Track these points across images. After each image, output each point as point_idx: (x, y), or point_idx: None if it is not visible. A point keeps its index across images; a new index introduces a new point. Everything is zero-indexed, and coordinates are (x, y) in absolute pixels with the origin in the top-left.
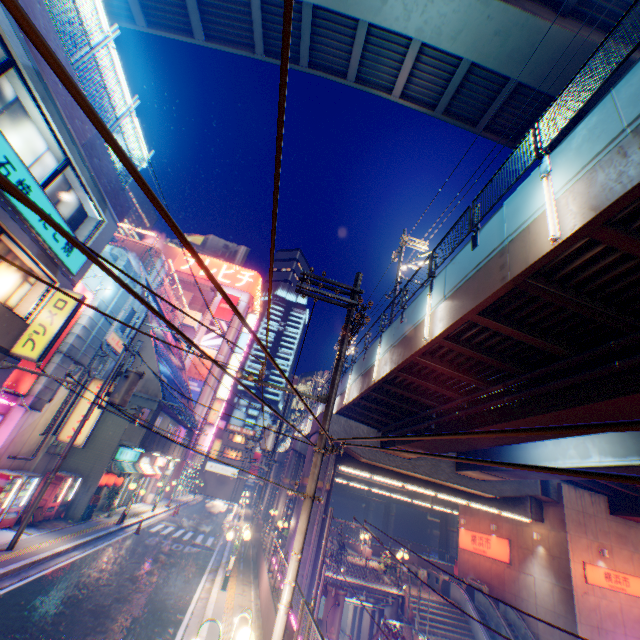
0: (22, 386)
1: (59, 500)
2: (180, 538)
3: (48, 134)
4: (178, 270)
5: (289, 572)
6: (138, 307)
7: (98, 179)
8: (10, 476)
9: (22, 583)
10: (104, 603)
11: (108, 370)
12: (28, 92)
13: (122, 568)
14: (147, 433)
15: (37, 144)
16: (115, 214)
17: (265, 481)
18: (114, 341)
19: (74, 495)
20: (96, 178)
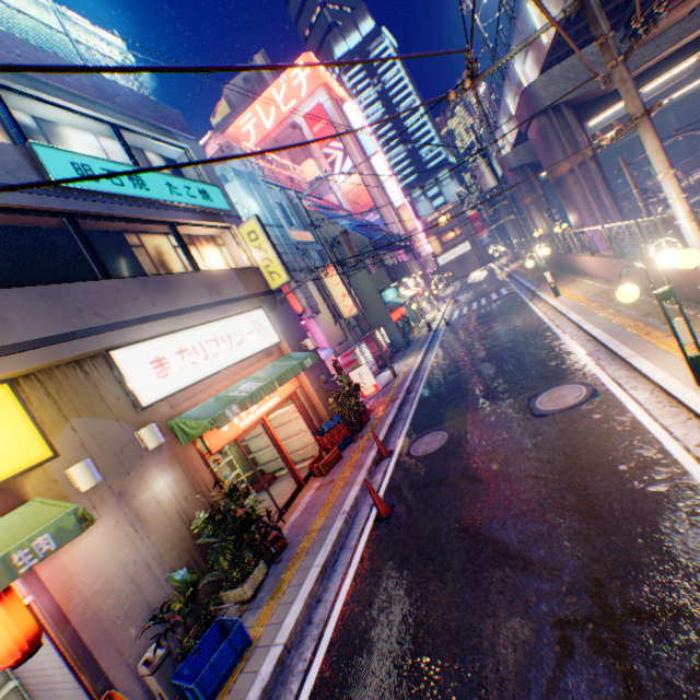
0: (296, 309)
1: (384, 347)
2: (479, 307)
3: (79, 123)
4: (252, 150)
5: (668, 194)
6: (278, 200)
7: (140, 117)
8: (351, 353)
9: (424, 381)
10: (483, 356)
11: (317, 261)
12: (27, 101)
13: (467, 341)
14: (386, 272)
15: (89, 142)
16: (183, 135)
17: (514, 214)
18: (297, 238)
19: (388, 339)
20: (138, 119)
